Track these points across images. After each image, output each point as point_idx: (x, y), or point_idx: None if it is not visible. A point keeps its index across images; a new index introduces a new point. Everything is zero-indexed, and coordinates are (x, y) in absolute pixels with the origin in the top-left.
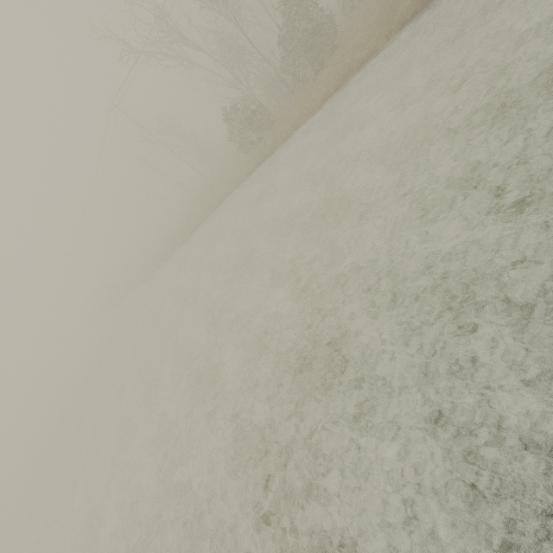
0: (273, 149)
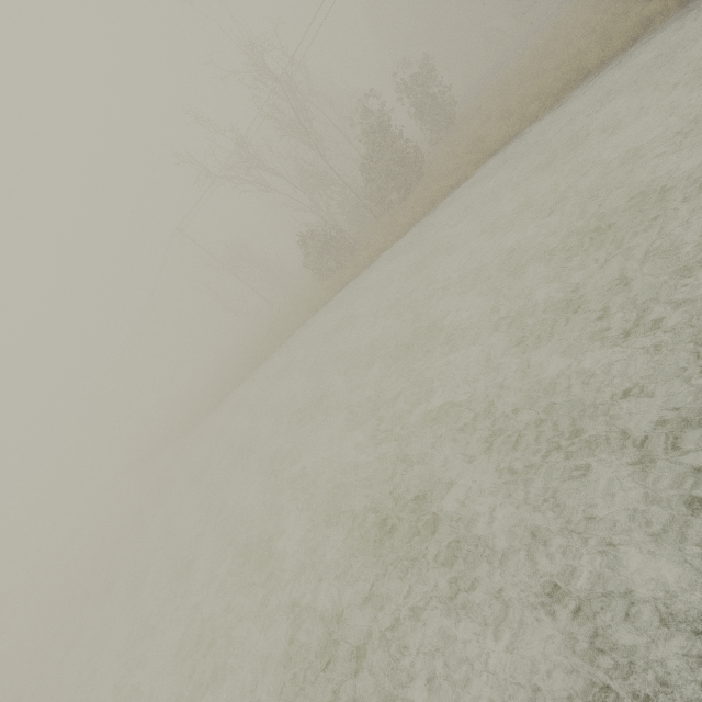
0: (354, 276)
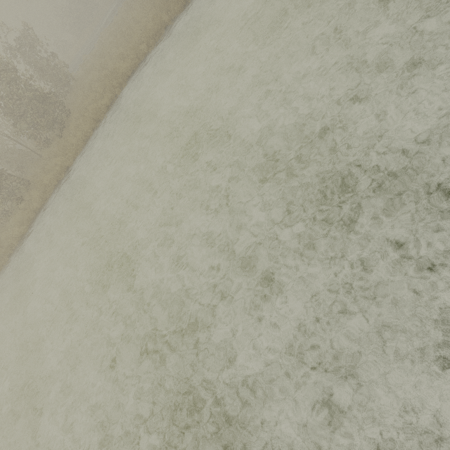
0: (46, 200)
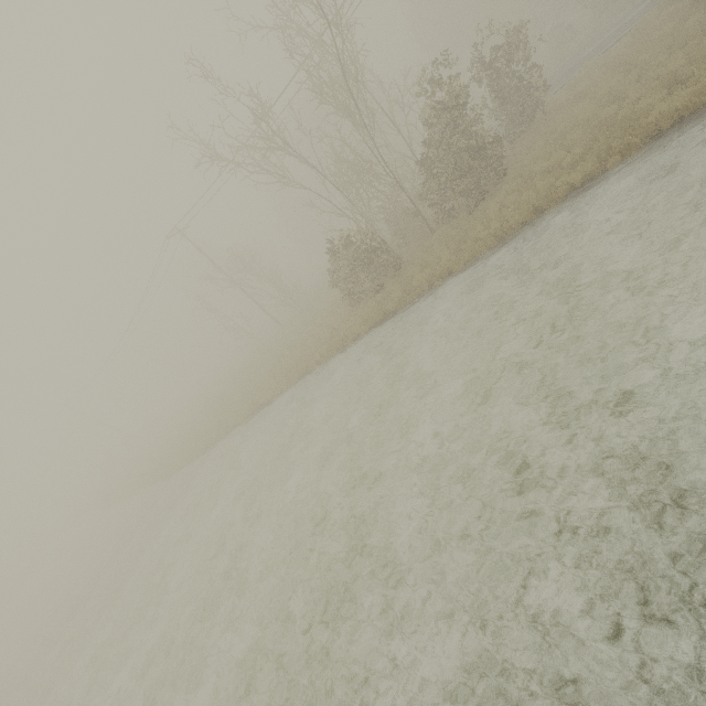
0: (403, 305)
